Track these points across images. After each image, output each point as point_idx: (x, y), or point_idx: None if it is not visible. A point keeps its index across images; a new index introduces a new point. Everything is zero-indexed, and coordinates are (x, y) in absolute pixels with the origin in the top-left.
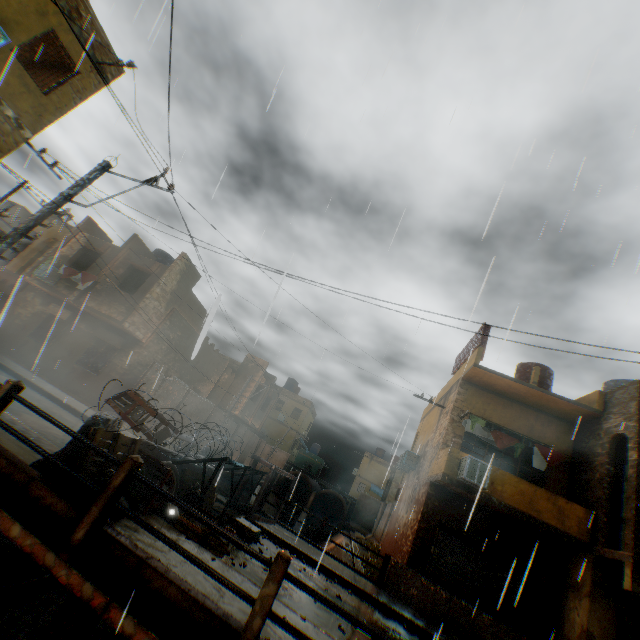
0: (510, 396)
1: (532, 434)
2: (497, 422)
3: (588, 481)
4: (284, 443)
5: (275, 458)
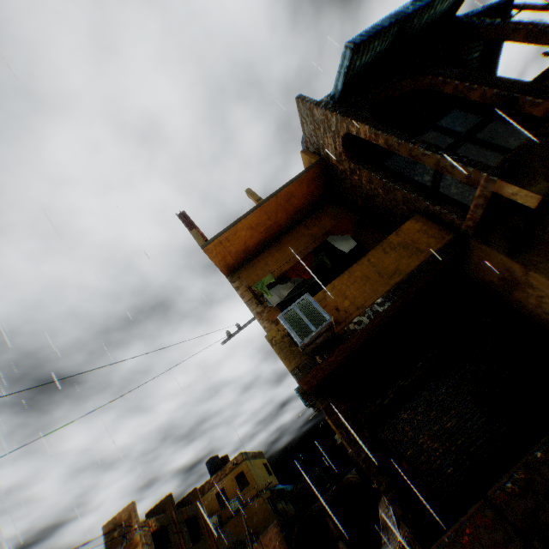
0: (271, 237)
1: (319, 238)
2: (289, 266)
3: (385, 204)
4: (263, 518)
5: (271, 544)
